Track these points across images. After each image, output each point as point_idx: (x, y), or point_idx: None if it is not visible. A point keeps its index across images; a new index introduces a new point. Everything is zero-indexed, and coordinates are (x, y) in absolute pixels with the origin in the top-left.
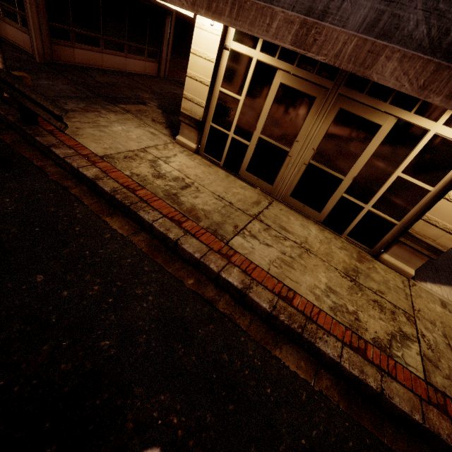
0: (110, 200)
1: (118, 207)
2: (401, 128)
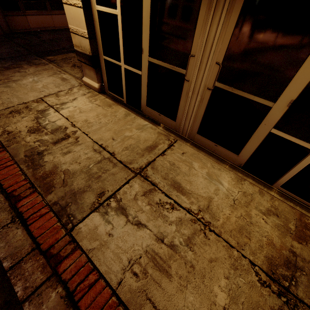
0: None
1: None
2: None
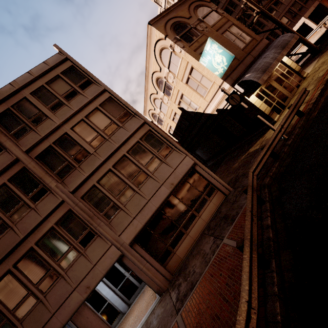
0: (326, 86)
1: (327, 85)
2: (276, 71)
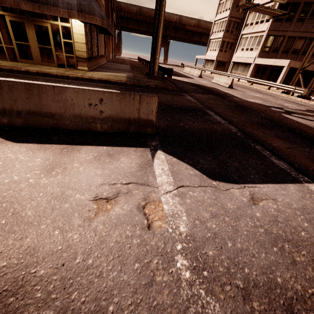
0: None
1: None
2: (53, 26)
